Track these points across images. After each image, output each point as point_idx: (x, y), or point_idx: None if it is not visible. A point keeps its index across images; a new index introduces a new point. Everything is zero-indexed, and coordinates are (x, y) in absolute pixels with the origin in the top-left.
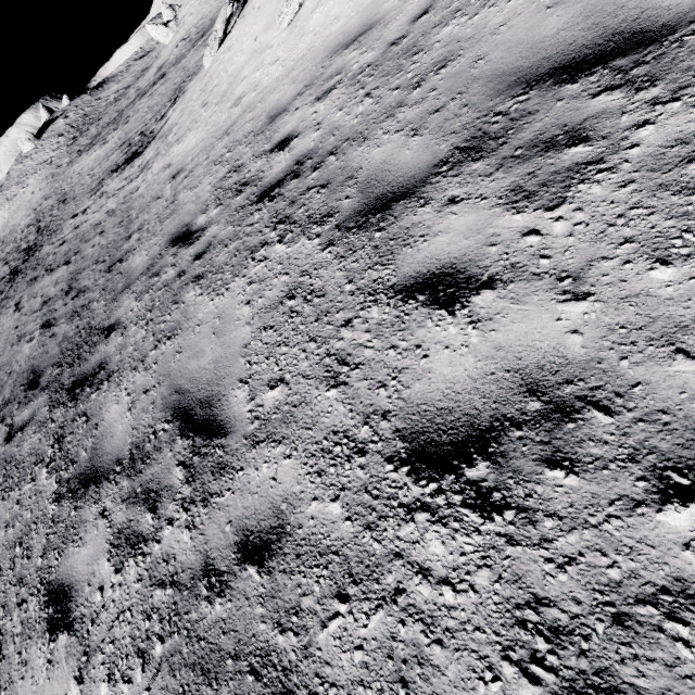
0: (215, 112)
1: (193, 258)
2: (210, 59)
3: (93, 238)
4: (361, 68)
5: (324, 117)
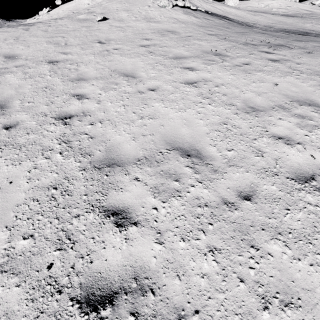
0: None
1: None
2: (28, 20)
3: None
4: None
5: None
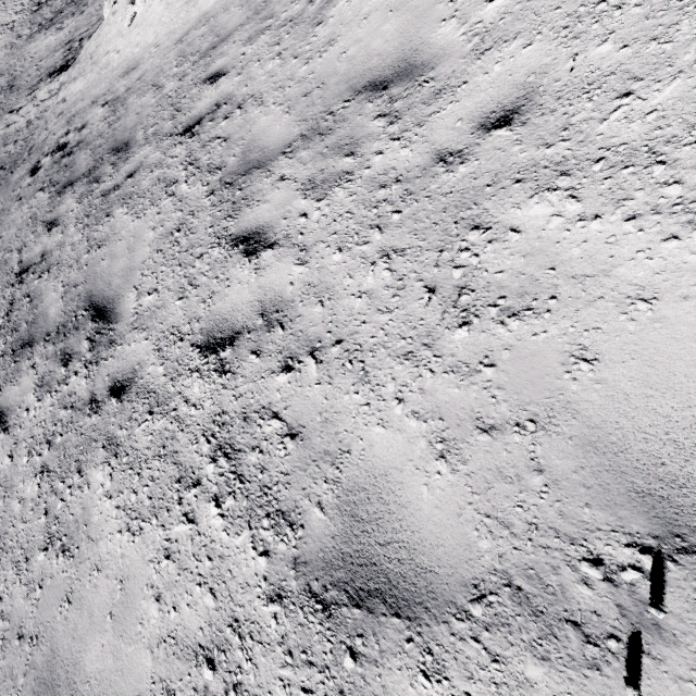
0: (92, 70)
1: (27, 187)
2: (107, 11)
3: (10, 144)
4: (117, 97)
5: (95, 122)
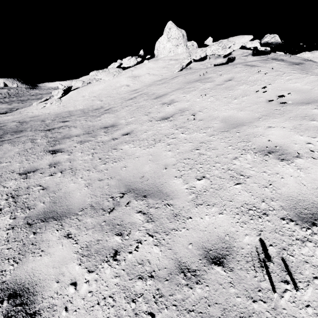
0: (18, 115)
1: None
2: (35, 104)
3: None
4: (25, 121)
5: (10, 125)
